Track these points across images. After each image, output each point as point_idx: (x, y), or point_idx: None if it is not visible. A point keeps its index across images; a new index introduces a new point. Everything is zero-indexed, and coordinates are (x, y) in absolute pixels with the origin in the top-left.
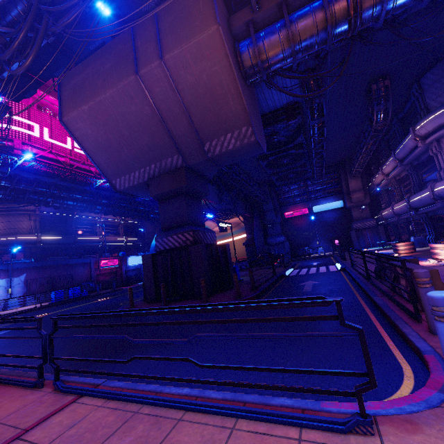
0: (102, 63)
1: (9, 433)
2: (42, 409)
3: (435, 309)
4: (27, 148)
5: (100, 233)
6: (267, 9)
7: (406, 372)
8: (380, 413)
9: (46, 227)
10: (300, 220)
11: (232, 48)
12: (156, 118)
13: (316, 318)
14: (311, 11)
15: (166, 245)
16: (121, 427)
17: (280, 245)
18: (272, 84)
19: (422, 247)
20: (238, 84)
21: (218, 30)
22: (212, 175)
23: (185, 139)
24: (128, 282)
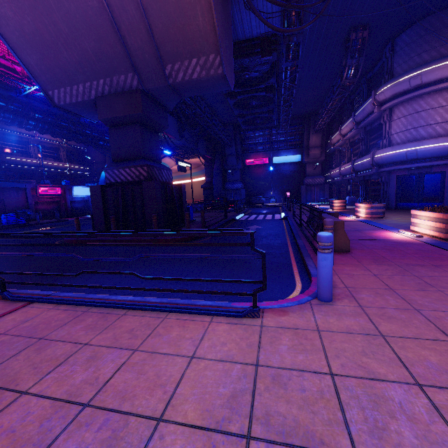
0: None
1: None
2: None
3: (319, 244)
4: None
5: (36, 155)
6: None
7: (297, 288)
8: (268, 307)
9: None
10: (260, 170)
11: None
12: (105, 17)
13: (235, 244)
14: None
15: (118, 178)
16: (73, 320)
17: (237, 192)
18: (250, 4)
19: (353, 206)
20: None
21: None
22: (173, 105)
23: (142, 54)
24: (74, 213)
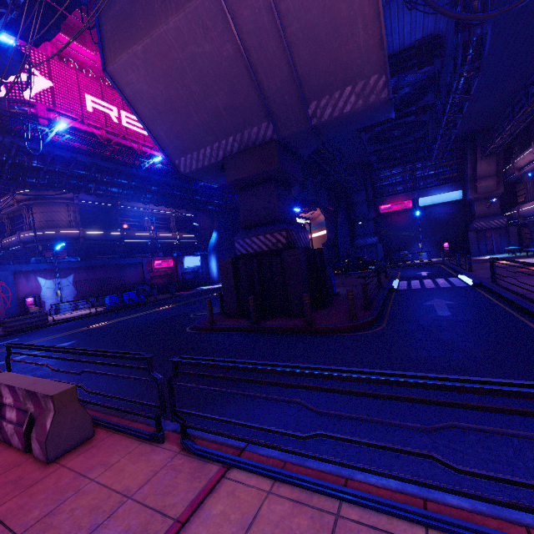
0: None
1: (158, 525)
2: (184, 484)
3: None
4: (54, 116)
5: (149, 228)
6: None
7: None
8: None
9: (88, 219)
10: (400, 217)
11: None
12: (240, 64)
13: None
14: None
15: (250, 248)
16: None
17: (371, 248)
18: None
19: None
20: None
21: None
22: (308, 152)
23: (281, 97)
24: (185, 286)
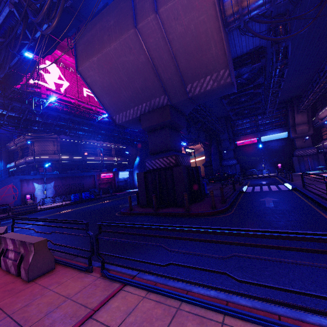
0: (107, 21)
1: (82, 311)
2: (99, 292)
3: None
4: (49, 93)
5: (100, 154)
6: None
7: None
8: None
9: (64, 149)
10: (249, 148)
11: None
12: (149, 65)
13: None
14: None
15: (154, 166)
16: (172, 321)
17: (232, 167)
18: (248, 30)
19: None
20: (221, 31)
21: None
22: (189, 111)
23: (171, 82)
24: (119, 189)
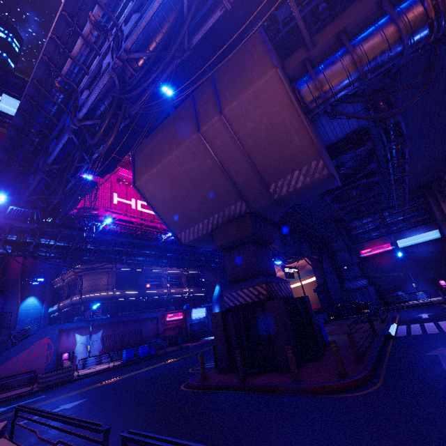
0: (167, 131)
1: None
2: None
3: None
4: (108, 214)
5: (166, 285)
6: (323, 43)
7: None
8: None
9: (121, 282)
10: (383, 259)
11: (290, 87)
12: (218, 169)
13: None
14: (376, 29)
15: (236, 301)
16: None
17: (363, 291)
18: (338, 112)
19: None
20: (302, 118)
21: (276, 73)
22: (278, 217)
23: (248, 184)
24: (193, 337)
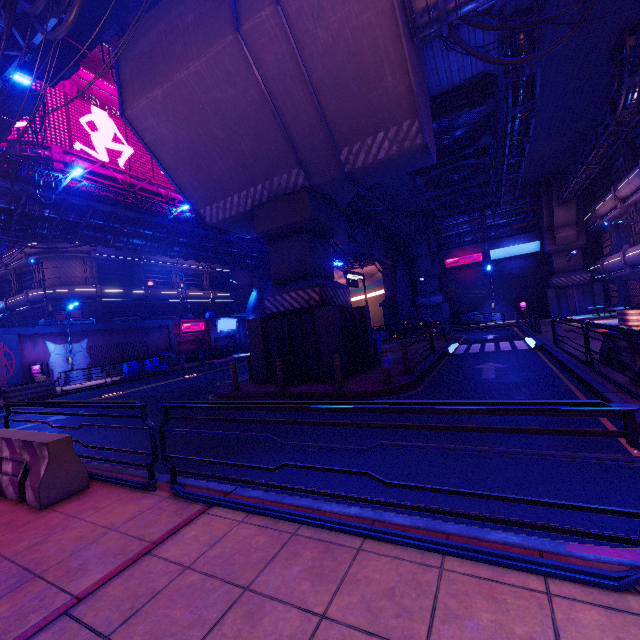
0: (180, 14)
1: (135, 546)
2: (166, 519)
3: None
4: (70, 159)
5: (178, 285)
6: None
7: None
8: None
9: (106, 275)
10: (469, 272)
11: None
12: (266, 109)
13: (585, 433)
14: None
15: (281, 306)
16: (280, 551)
17: (436, 309)
18: (458, 41)
19: None
20: (403, 43)
21: None
22: (347, 200)
23: (310, 143)
24: (219, 353)
